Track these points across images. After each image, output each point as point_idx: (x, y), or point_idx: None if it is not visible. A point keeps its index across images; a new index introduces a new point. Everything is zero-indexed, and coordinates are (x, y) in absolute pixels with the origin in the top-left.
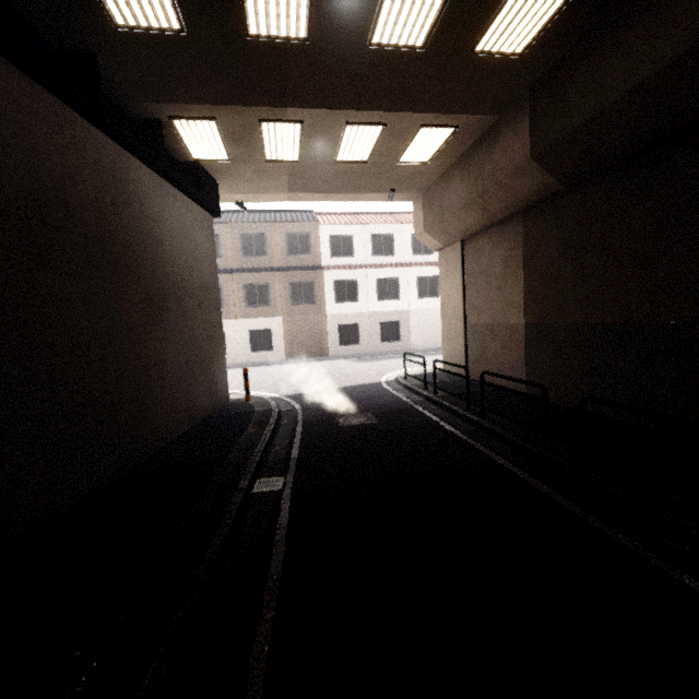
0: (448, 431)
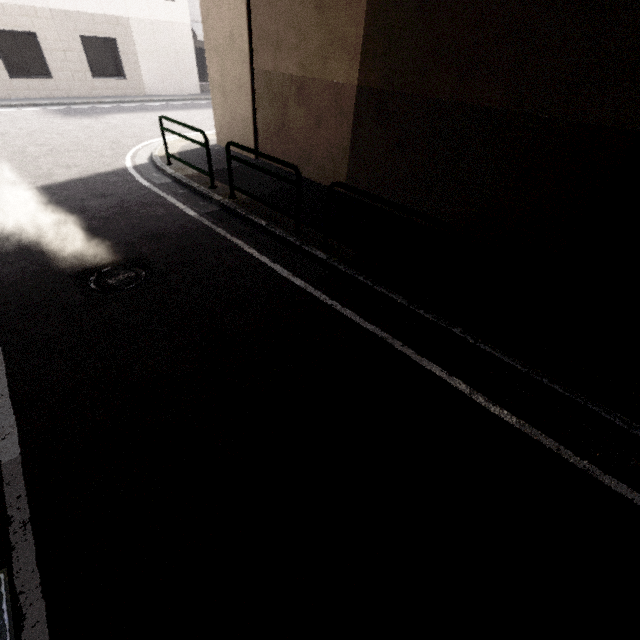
0: (294, 286)
